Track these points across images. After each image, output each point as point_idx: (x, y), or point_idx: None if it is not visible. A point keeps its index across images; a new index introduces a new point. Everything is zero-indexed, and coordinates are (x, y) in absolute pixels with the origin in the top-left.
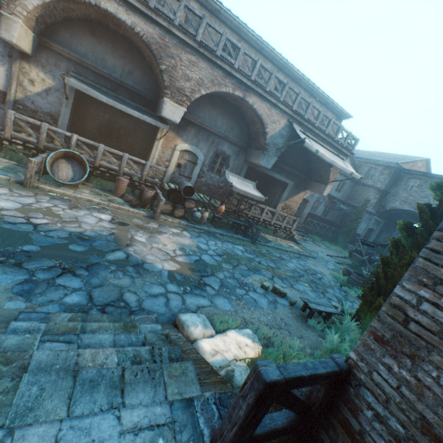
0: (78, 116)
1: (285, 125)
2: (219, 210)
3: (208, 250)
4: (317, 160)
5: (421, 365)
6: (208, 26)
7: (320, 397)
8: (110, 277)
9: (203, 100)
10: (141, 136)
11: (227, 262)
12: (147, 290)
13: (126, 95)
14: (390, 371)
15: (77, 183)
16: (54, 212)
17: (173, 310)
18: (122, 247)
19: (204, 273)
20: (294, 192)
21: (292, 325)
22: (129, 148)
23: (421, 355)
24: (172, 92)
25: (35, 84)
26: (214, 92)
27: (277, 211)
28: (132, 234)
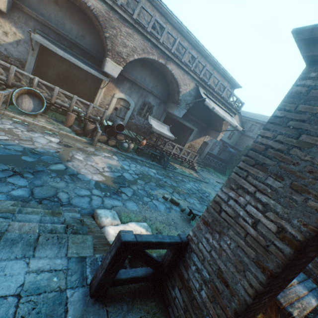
0: (42, 64)
1: (193, 88)
2: (141, 143)
3: (129, 170)
4: (215, 115)
5: (223, 237)
6: (142, 9)
7: (169, 259)
8: (50, 180)
9: (137, 63)
10: (90, 85)
11: (141, 179)
12: (77, 192)
13: (79, 52)
14: (208, 242)
15: (36, 114)
16: (14, 132)
17: (93, 206)
18: (64, 161)
19: (122, 185)
20: (198, 136)
21: (179, 224)
22: (80, 92)
23: (224, 231)
24: (112, 54)
25: (8, 36)
26: (144, 58)
27: (183, 148)
28: (73, 154)
